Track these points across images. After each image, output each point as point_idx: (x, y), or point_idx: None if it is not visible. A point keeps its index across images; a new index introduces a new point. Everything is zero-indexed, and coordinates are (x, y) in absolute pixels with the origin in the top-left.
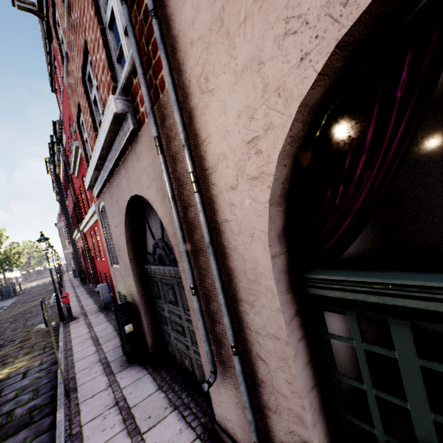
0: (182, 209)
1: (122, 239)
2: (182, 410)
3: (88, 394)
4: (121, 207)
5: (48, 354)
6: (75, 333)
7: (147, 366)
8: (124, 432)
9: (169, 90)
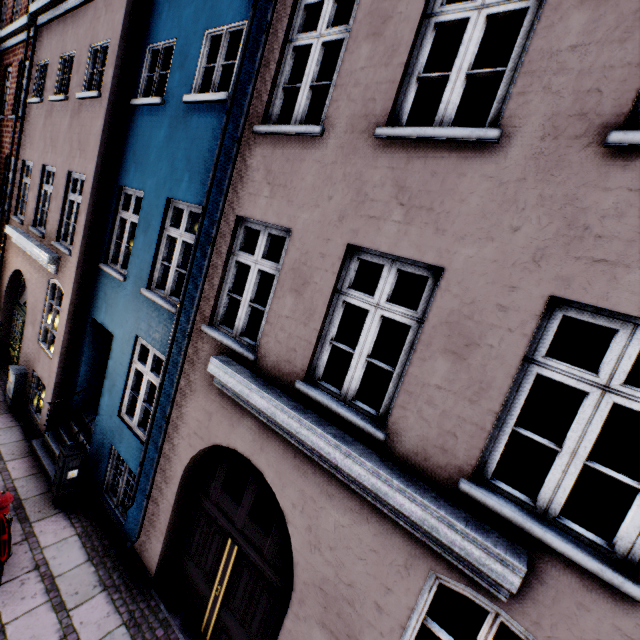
0: None
1: None
2: None
3: None
4: None
5: None
6: None
7: None
8: None
9: (3, 241)
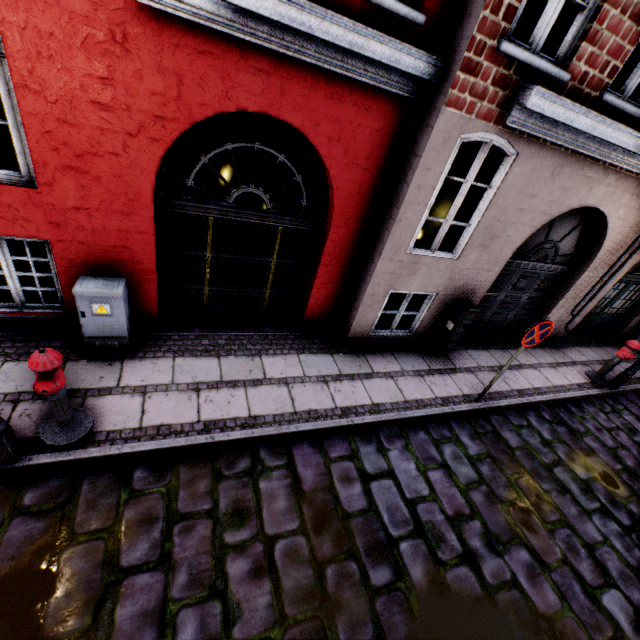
0: (622, 244)
1: (524, 231)
2: (507, 347)
3: (479, 386)
4: (567, 202)
5: (314, 454)
6: (257, 407)
7: (455, 348)
8: (519, 370)
9: None
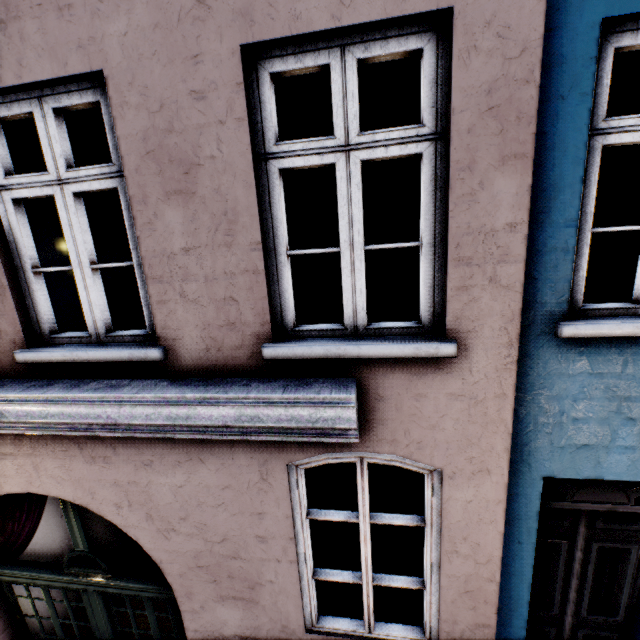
0: None
1: None
2: None
3: None
4: None
5: None
6: None
7: None
8: None
9: None
